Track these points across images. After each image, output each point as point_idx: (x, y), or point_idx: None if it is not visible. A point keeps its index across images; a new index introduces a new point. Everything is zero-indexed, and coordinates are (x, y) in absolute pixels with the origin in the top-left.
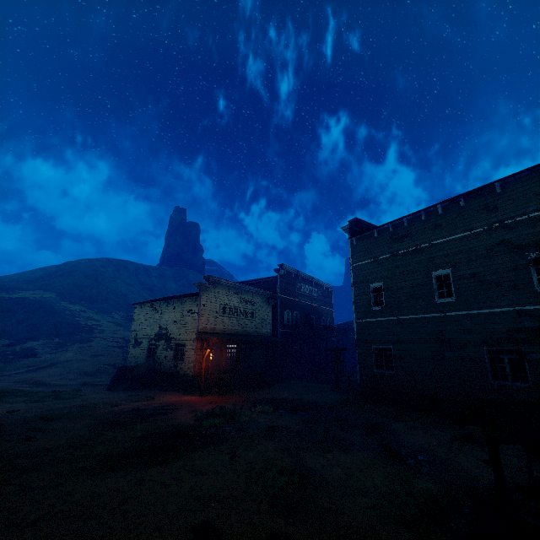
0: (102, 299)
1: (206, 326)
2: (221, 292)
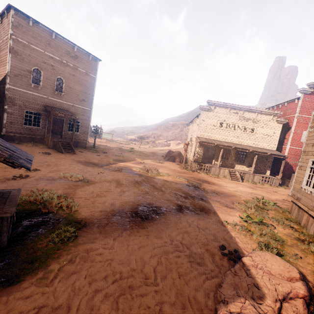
0: None
1: (203, 134)
2: (220, 112)
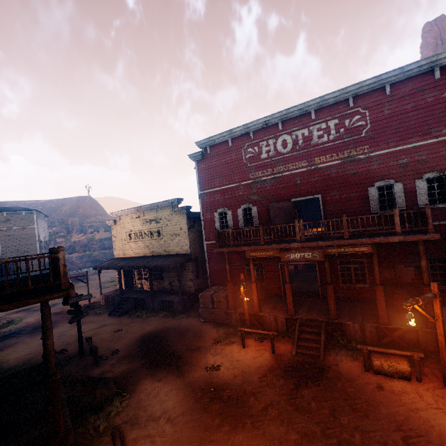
0: None
1: (119, 253)
2: (126, 221)
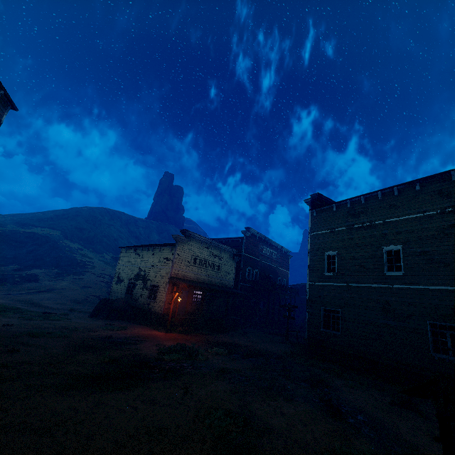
0: (97, 241)
1: (178, 273)
2: (194, 245)
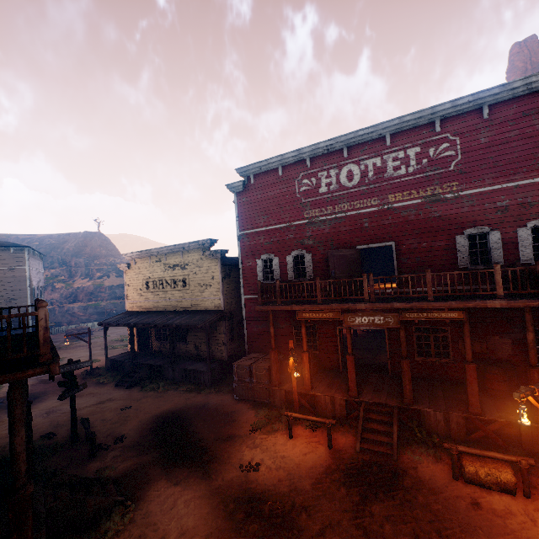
0: None
1: (133, 306)
2: (143, 266)
